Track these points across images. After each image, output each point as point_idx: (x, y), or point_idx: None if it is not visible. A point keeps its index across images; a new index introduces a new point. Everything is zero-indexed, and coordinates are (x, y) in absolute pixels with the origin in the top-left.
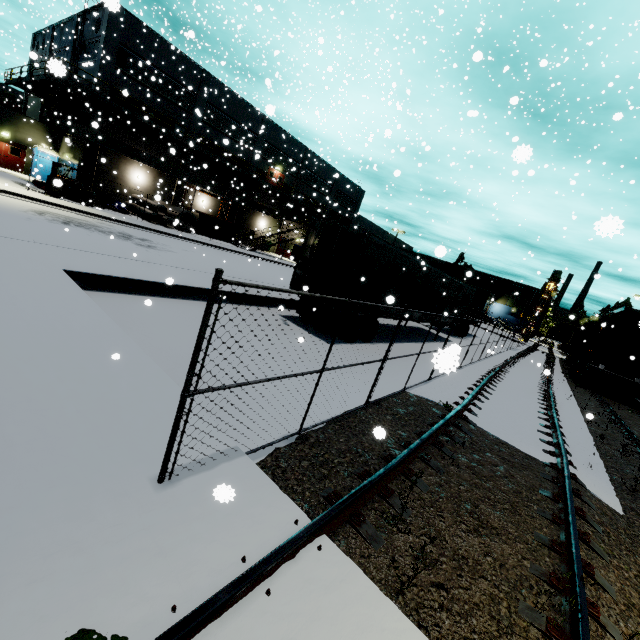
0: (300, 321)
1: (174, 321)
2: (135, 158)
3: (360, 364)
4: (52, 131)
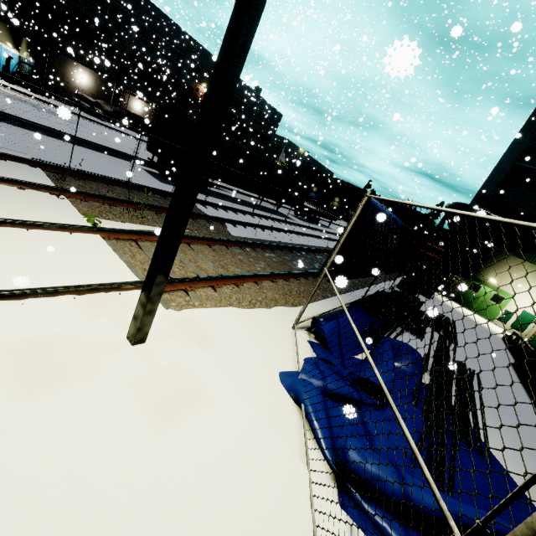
0: (155, 174)
1: (51, 144)
2: (78, 61)
3: (109, 149)
4: (13, 32)
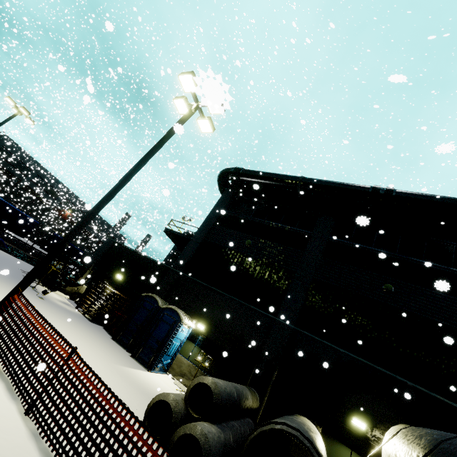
0: None
1: None
2: None
3: None
4: None
